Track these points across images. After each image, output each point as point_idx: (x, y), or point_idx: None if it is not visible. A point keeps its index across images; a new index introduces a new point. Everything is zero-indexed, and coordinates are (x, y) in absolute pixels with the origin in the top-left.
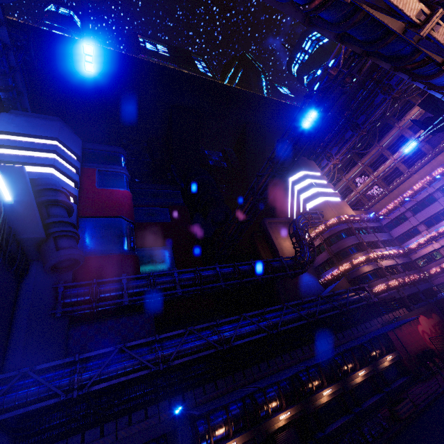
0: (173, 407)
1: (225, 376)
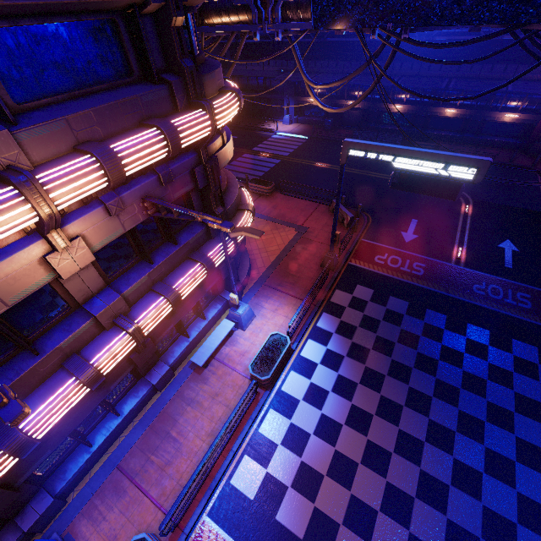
0: (289, 67)
1: (324, 61)
